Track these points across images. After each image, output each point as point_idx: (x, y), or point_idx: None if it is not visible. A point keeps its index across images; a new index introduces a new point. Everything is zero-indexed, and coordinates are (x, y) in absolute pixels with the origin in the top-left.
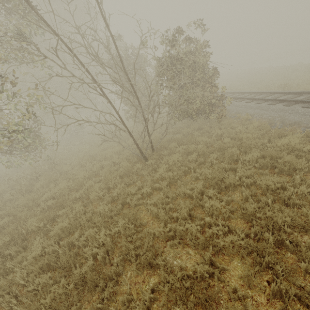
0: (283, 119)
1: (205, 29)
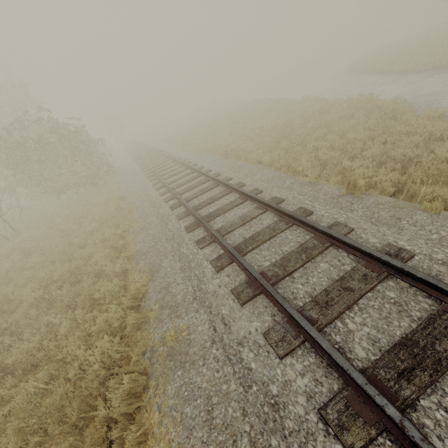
0: (127, 187)
1: (50, 112)
